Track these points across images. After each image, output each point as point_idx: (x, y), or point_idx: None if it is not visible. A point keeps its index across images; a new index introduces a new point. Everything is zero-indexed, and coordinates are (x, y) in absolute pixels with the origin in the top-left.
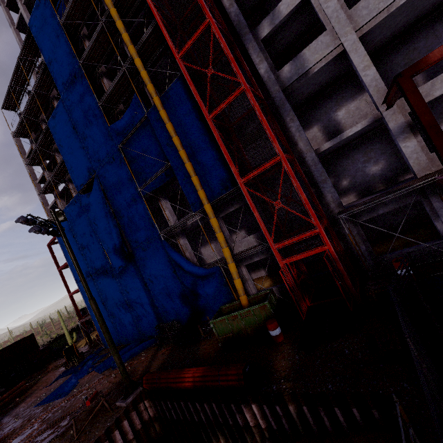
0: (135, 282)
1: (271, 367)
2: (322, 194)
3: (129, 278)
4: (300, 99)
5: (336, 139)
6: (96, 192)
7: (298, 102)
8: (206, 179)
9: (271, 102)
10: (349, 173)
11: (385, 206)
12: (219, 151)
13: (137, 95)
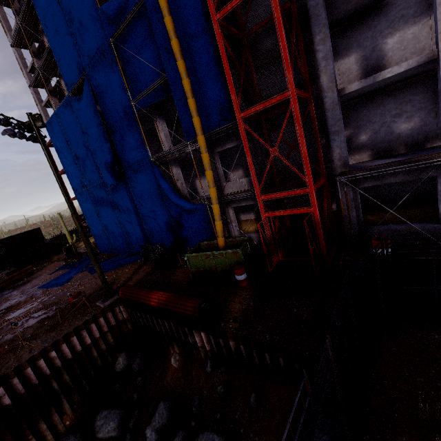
0: (126, 202)
1: (227, 306)
2: (330, 148)
3: (120, 197)
4: (344, 8)
5: (369, 80)
6: (87, 96)
7: (341, 13)
8: (204, 105)
9: (304, 6)
10: (373, 126)
11: (394, 176)
12: (224, 71)
13: None
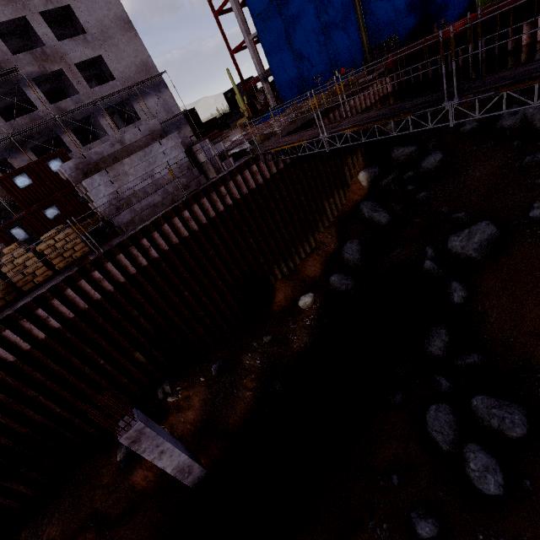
0: None
1: None
2: None
3: None
4: None
5: None
6: None
7: None
8: None
9: None
10: None
11: None
12: None
13: None
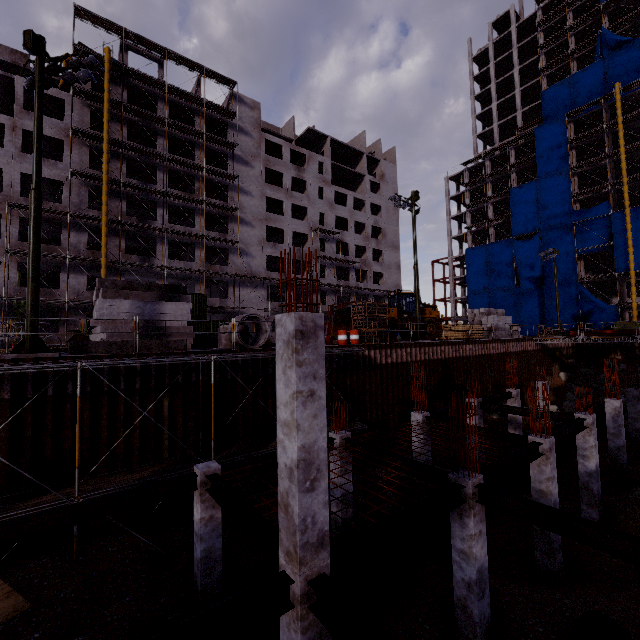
0: (533, 301)
1: None
2: None
3: (529, 298)
4: None
5: None
6: (534, 242)
7: None
8: (637, 259)
9: None
10: None
11: None
12: None
13: (610, 201)
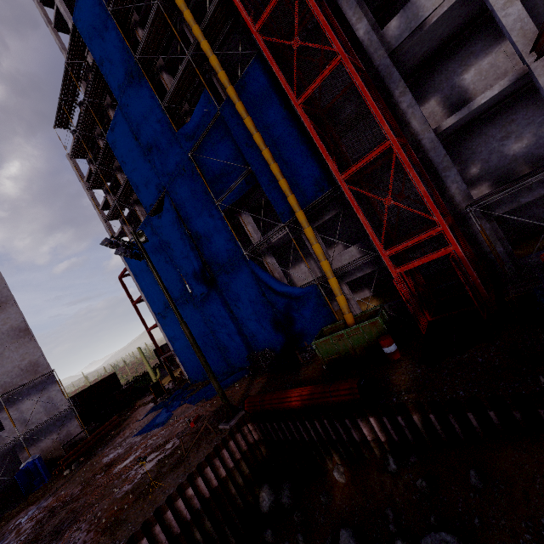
0: (219, 310)
1: (388, 382)
2: (444, 186)
3: (212, 306)
4: (411, 64)
5: (463, 111)
6: (168, 211)
7: (409, 68)
8: (296, 182)
9: (374, 72)
10: (481, 156)
11: (532, 192)
12: (311, 145)
13: (206, 88)
